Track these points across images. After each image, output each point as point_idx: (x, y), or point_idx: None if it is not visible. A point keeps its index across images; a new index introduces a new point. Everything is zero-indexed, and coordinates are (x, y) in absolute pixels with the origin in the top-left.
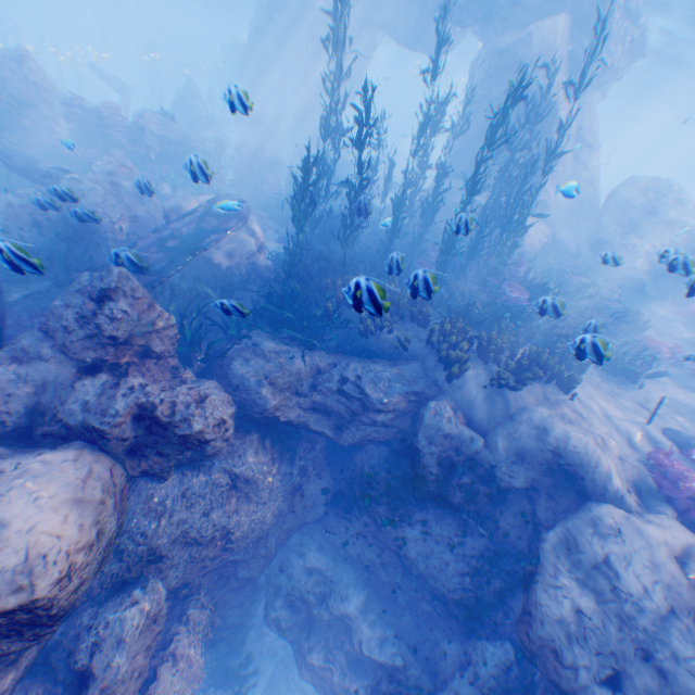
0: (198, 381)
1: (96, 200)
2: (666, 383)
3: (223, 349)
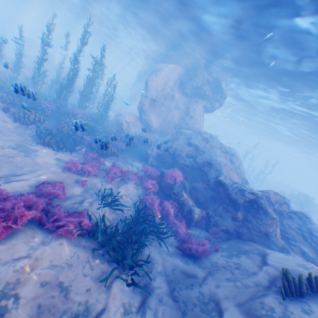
0: None
1: None
2: (58, 155)
3: None
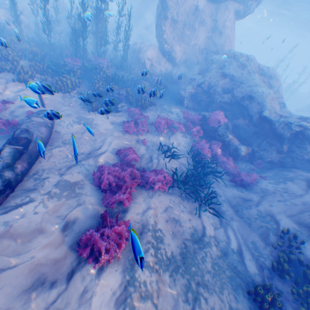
0: None
1: None
2: (109, 119)
3: None
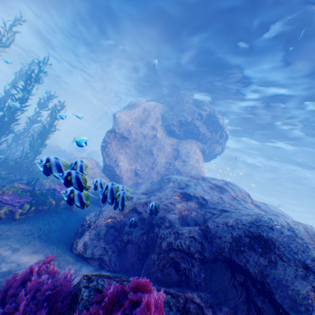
0: None
1: None
2: None
3: None
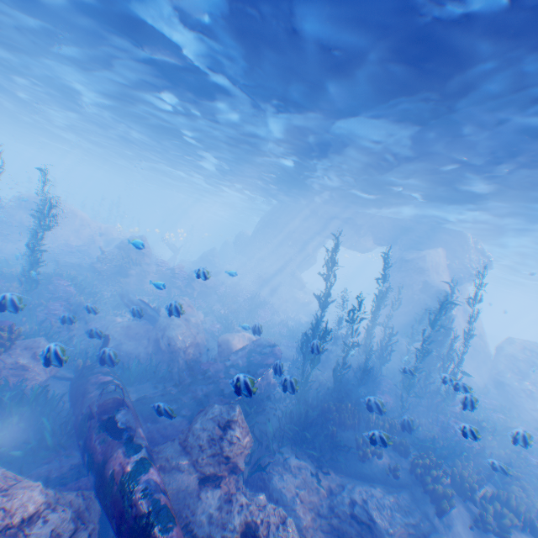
0: (254, 493)
1: (179, 330)
2: None
3: (260, 459)
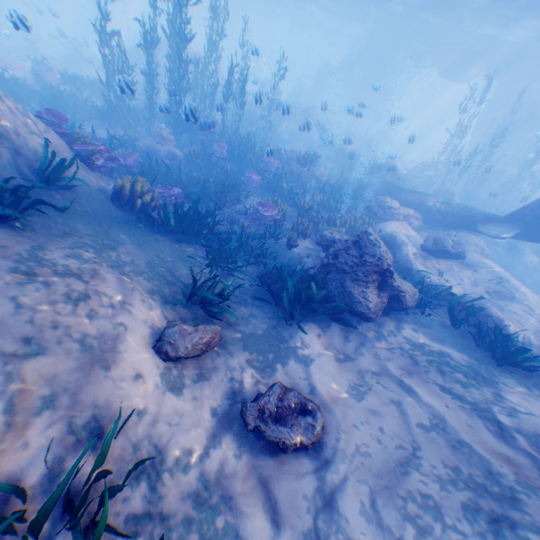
0: None
1: (364, 159)
2: None
3: None
